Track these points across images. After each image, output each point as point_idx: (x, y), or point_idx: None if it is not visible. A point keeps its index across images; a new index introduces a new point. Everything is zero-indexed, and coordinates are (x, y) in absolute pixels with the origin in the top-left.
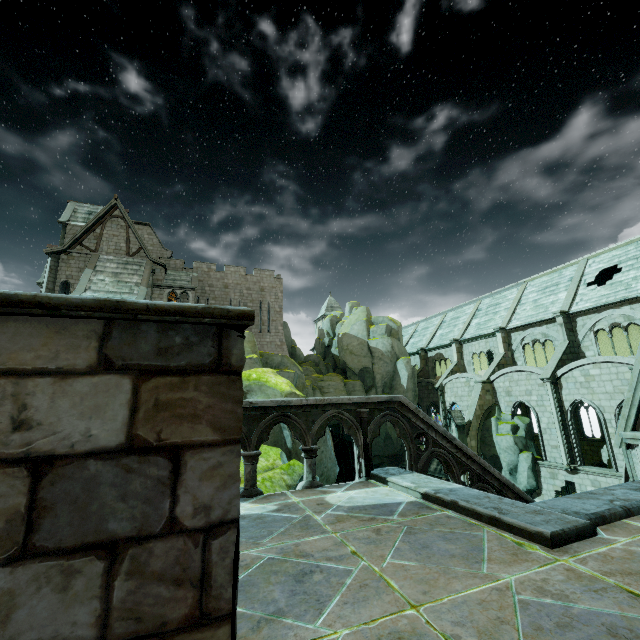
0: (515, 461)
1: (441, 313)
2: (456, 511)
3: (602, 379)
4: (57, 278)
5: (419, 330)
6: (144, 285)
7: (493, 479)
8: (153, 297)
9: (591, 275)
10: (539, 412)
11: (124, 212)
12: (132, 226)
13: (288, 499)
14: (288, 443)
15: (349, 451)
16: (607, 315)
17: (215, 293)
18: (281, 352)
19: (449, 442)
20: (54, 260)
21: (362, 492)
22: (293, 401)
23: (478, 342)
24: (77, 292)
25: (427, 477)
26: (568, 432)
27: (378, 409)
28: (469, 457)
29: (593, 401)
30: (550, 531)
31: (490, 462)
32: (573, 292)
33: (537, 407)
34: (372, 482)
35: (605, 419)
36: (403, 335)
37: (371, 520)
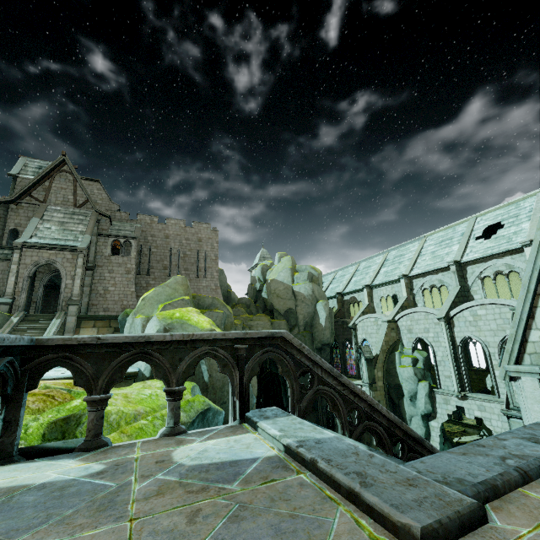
0: (415, 389)
1: (356, 263)
2: (315, 474)
3: (487, 318)
4: (6, 226)
5: (337, 277)
6: (88, 233)
7: (381, 417)
8: (98, 245)
9: (479, 230)
10: (435, 347)
11: (72, 167)
12: (79, 180)
13: (129, 453)
14: (205, 377)
15: (276, 381)
16: (492, 264)
17: (157, 242)
18: (216, 295)
19: (336, 379)
20: (3, 209)
21: (223, 442)
22: (154, 337)
23: (385, 287)
24: (23, 238)
25: (301, 421)
26: (459, 364)
27: (259, 345)
28: (356, 395)
29: (480, 337)
30: (421, 526)
31: (394, 390)
32: (464, 245)
33: (433, 343)
34: (244, 426)
35: (490, 353)
36: (324, 282)
37: (200, 491)
